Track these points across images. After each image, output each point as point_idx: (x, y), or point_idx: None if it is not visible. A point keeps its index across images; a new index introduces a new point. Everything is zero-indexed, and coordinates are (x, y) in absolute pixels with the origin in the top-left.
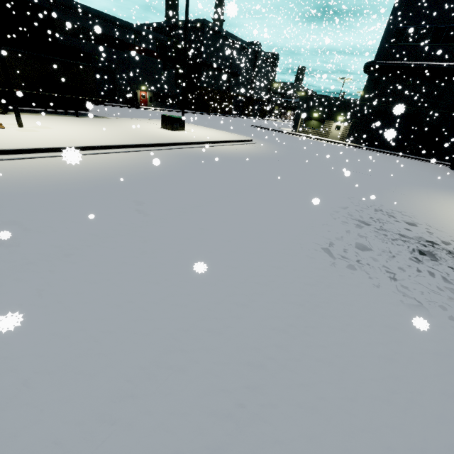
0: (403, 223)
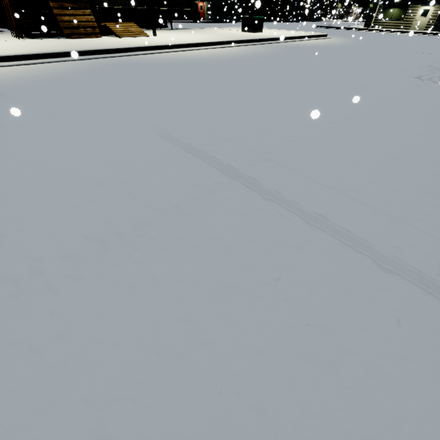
0: None
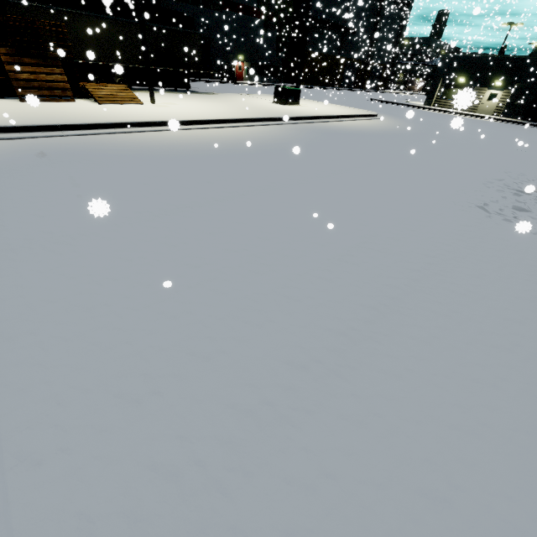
0: None
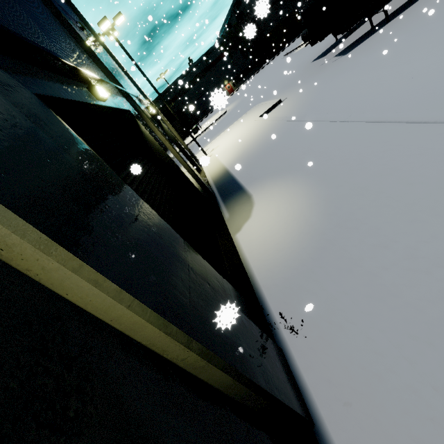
0: None
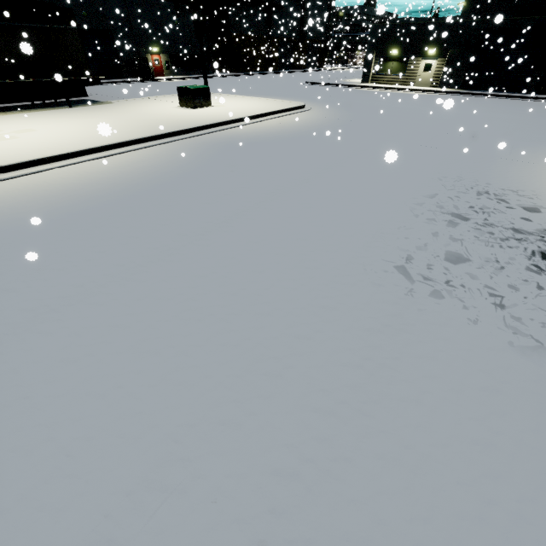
0: (519, 209)
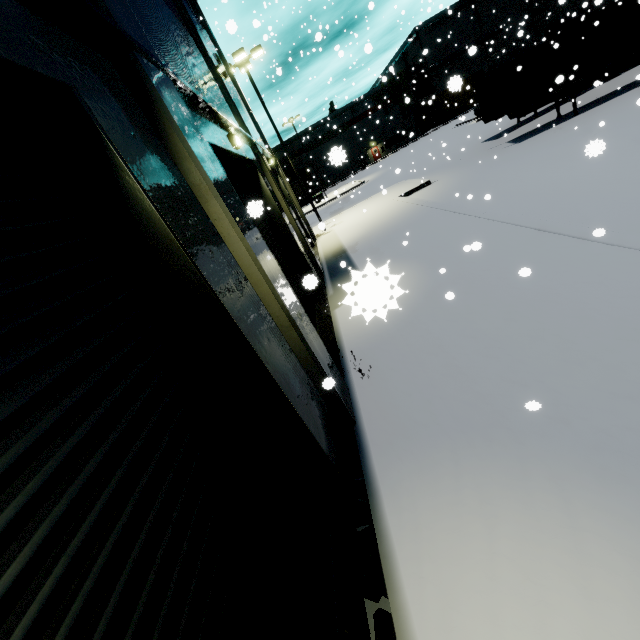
0: None
